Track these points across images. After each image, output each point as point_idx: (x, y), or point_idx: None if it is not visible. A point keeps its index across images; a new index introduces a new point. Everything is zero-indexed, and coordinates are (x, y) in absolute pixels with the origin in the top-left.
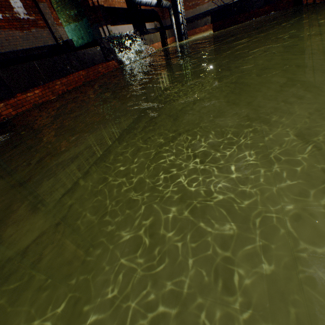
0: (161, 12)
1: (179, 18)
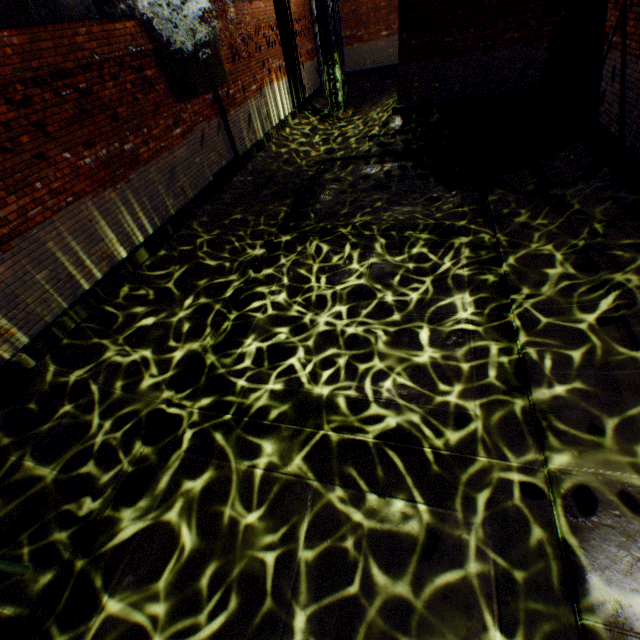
0: None
1: None
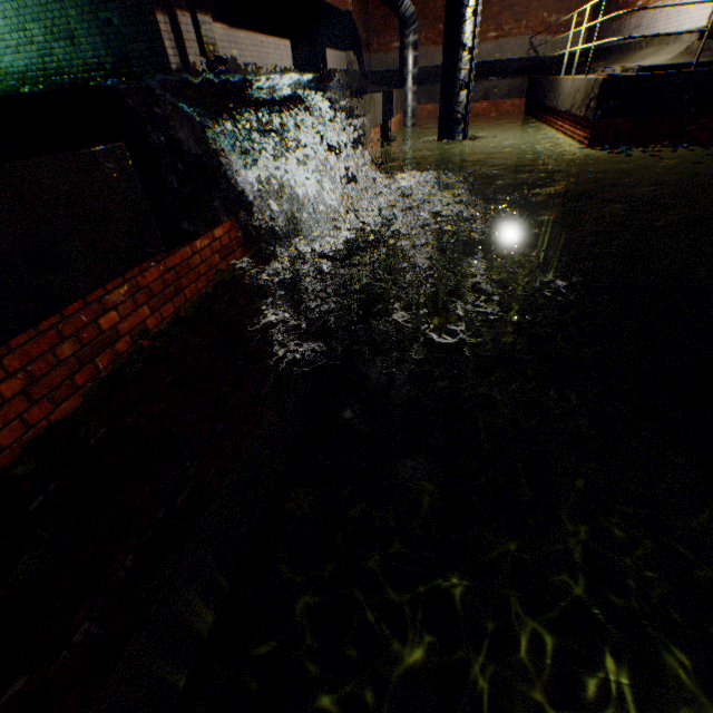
0: (365, 29)
1: (460, 63)
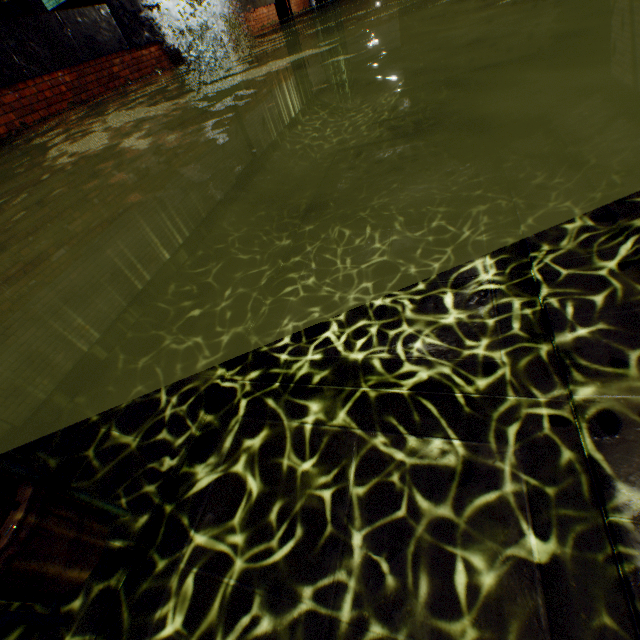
0: None
1: None
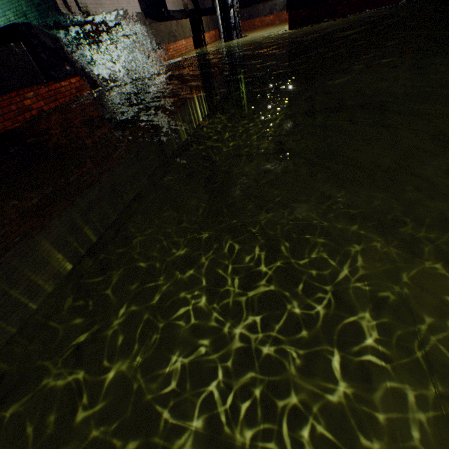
0: None
1: None
